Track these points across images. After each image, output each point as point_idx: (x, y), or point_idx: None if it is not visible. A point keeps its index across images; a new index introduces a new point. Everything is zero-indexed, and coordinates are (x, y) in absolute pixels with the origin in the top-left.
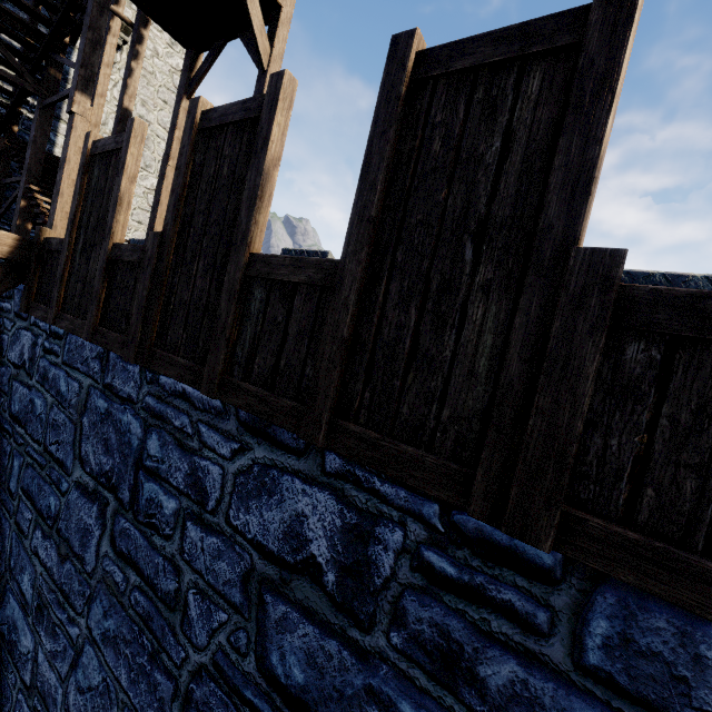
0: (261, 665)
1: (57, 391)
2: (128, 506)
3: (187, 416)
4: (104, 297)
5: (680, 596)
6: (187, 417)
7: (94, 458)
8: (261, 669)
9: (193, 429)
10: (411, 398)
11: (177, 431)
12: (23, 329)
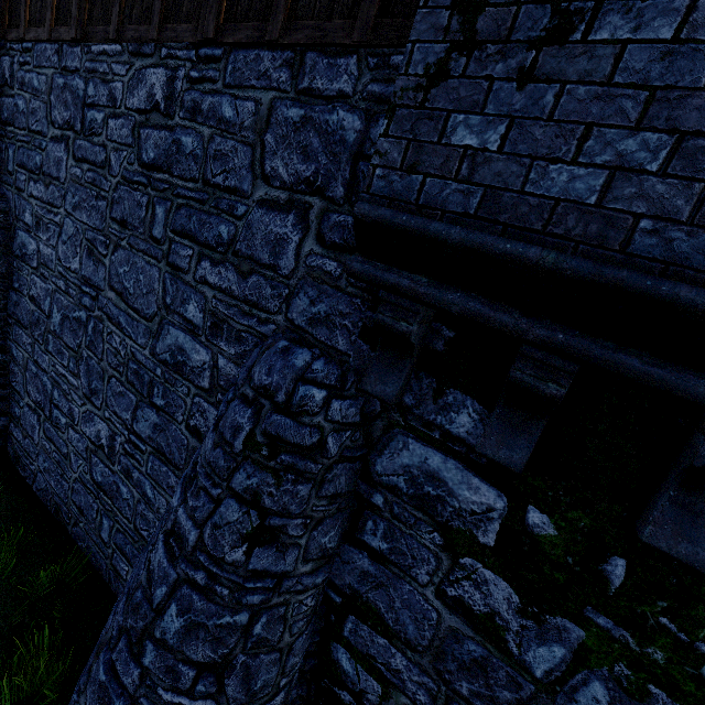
0: (140, 163)
1: (32, 88)
2: (80, 132)
3: (106, 63)
4: (55, 6)
5: (240, 38)
6: (106, 64)
7: (60, 117)
8: (140, 164)
9: (109, 69)
10: (186, 3)
11: (102, 74)
12: (2, 56)
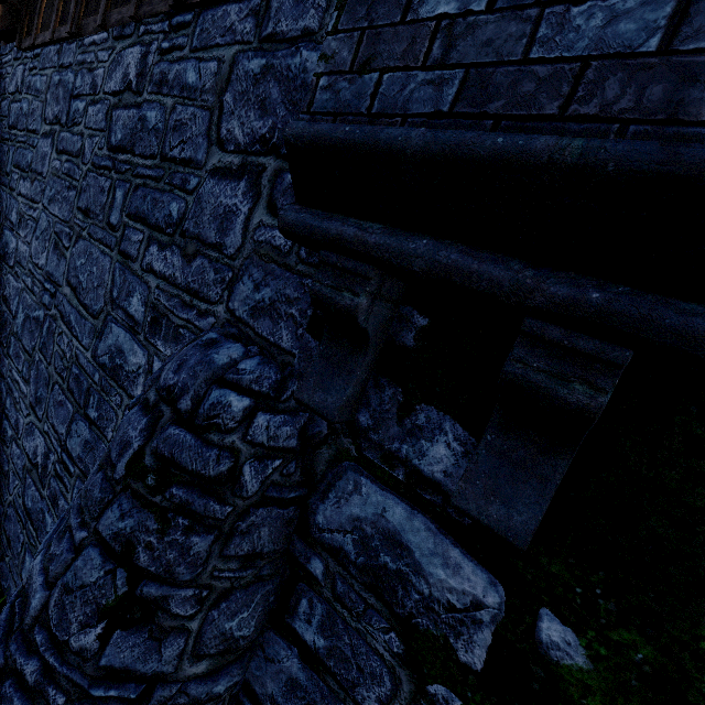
0: (108, 146)
1: (35, 90)
2: (65, 124)
3: (94, 53)
4: (61, 9)
5: None
6: (94, 53)
7: (51, 113)
8: (108, 147)
9: (95, 58)
10: None
11: (89, 64)
12: (19, 66)
